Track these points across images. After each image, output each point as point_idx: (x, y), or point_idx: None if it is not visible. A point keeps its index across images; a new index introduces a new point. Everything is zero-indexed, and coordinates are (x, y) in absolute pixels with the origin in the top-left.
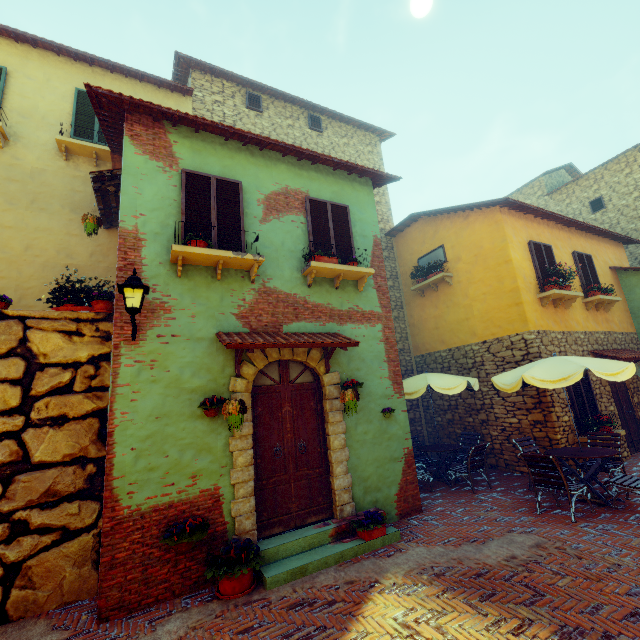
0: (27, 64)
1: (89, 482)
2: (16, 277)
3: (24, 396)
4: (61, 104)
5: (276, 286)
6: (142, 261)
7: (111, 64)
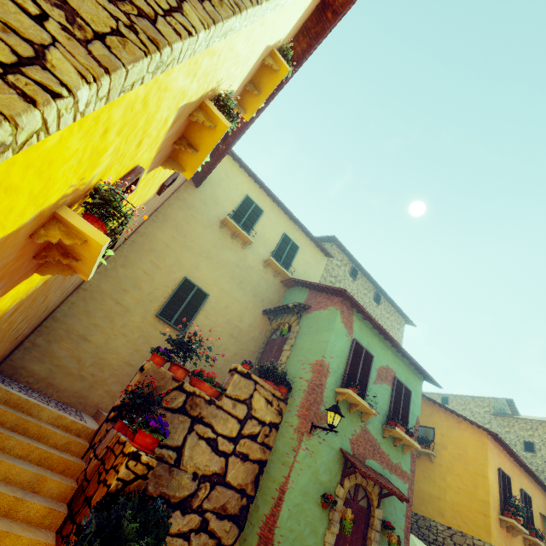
0: (271, 212)
1: (240, 511)
2: (214, 321)
3: (239, 432)
4: (275, 237)
5: (370, 429)
6: (325, 385)
7: (306, 230)
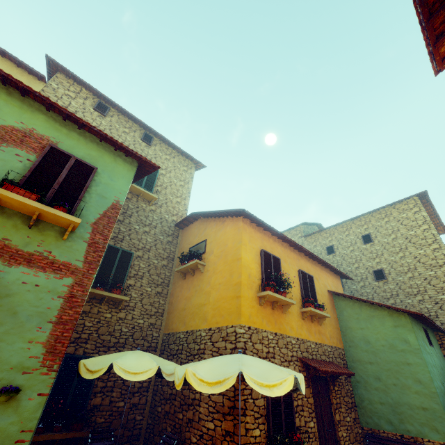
0: None
1: None
2: None
3: None
4: None
5: None
6: None
7: None
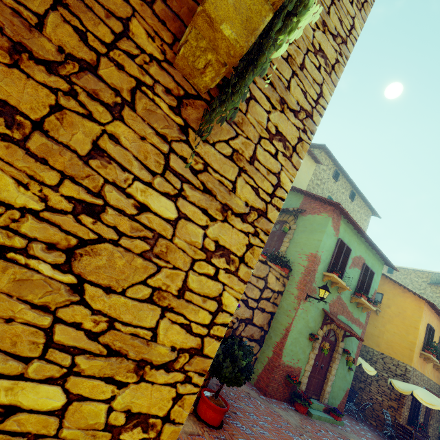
0: None
1: (260, 338)
2: None
3: (260, 296)
4: None
5: (342, 297)
6: (317, 270)
7: None
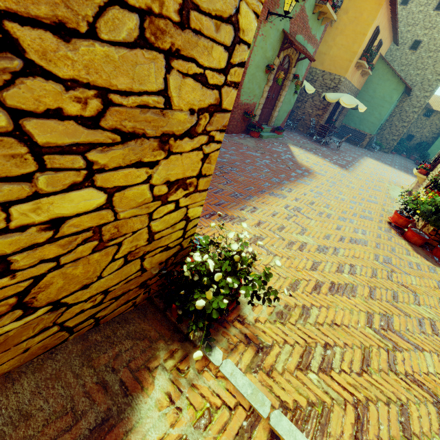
0: None
1: None
2: None
3: None
4: None
5: (306, 7)
6: None
7: None
